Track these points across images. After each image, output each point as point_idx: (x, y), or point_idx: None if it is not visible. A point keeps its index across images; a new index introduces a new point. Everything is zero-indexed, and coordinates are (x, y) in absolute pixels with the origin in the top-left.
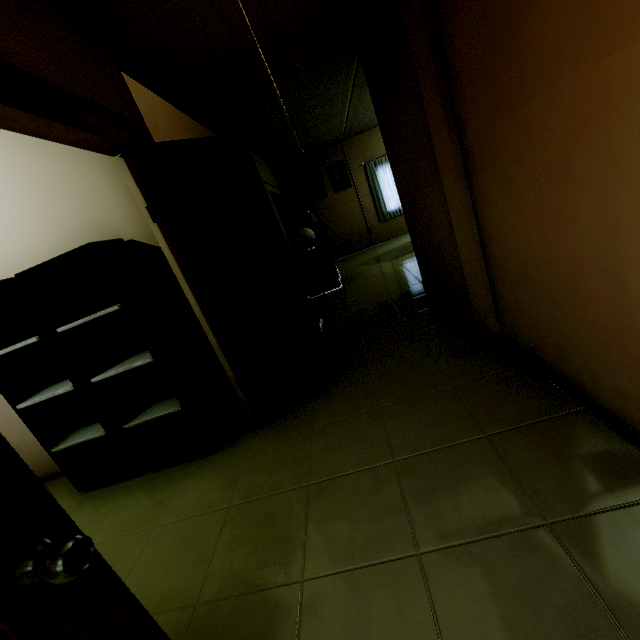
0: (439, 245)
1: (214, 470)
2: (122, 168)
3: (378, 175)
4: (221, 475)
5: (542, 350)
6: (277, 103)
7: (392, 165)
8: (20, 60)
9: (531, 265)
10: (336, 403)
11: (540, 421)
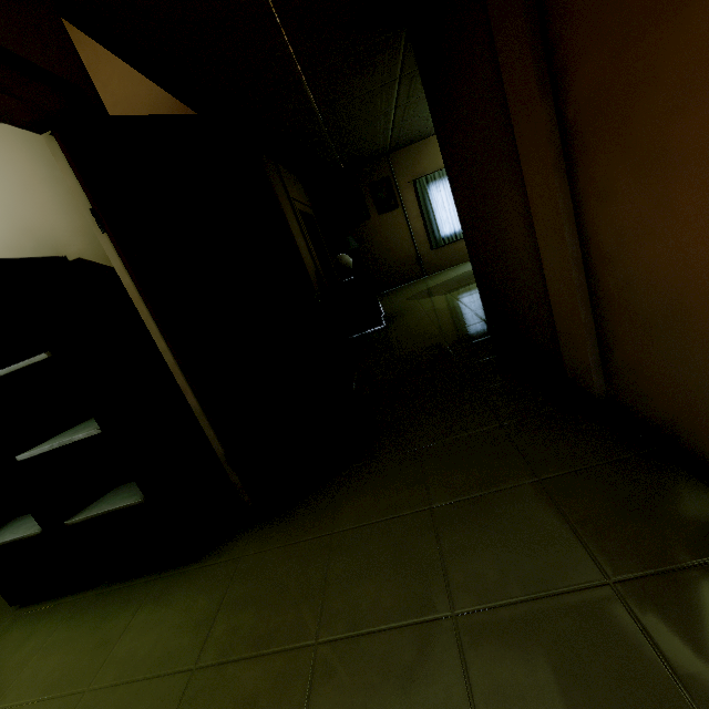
0: (513, 272)
1: (187, 592)
2: (54, 152)
3: (430, 194)
4: (194, 603)
5: (694, 434)
6: (304, 95)
7: (449, 170)
8: None
9: (688, 297)
10: (368, 493)
11: (707, 563)
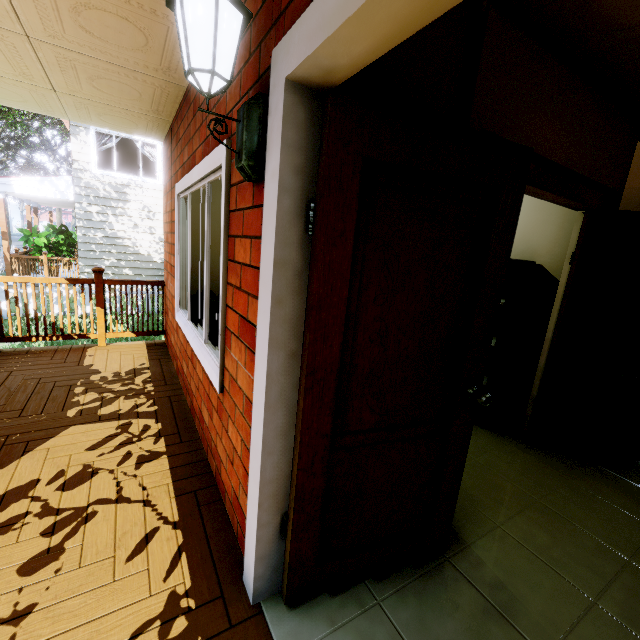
0: None
1: (475, 435)
2: (577, 220)
3: None
4: (478, 441)
5: None
6: None
7: None
8: (573, 163)
9: None
10: (609, 487)
11: None
